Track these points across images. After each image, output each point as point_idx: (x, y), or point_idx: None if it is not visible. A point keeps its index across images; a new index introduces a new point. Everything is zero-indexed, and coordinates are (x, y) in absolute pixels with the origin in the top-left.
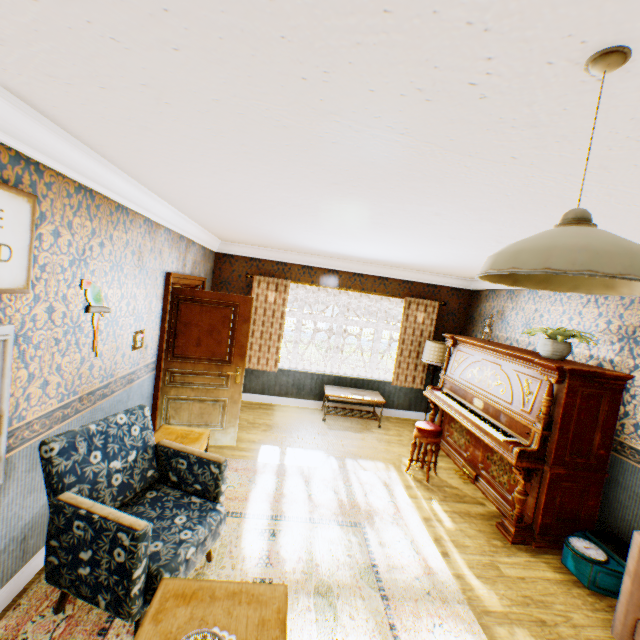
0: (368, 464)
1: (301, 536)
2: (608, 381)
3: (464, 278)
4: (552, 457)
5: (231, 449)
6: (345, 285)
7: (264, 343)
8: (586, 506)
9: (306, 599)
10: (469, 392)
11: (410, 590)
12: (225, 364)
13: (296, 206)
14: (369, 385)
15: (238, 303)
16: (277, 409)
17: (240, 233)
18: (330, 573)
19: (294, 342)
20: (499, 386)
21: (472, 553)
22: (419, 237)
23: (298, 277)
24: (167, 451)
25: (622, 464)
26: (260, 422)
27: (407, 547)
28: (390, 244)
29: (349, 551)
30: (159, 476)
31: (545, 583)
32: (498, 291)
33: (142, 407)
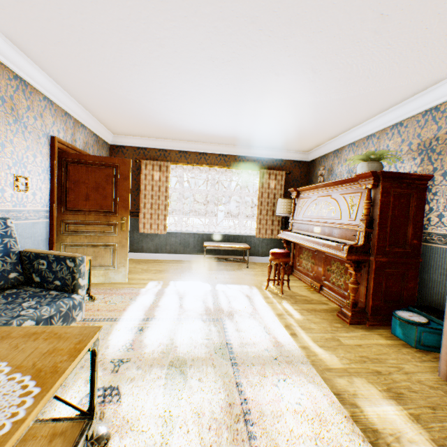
0: (235, 287)
1: (167, 330)
2: (414, 182)
3: (302, 152)
4: (375, 249)
5: (122, 284)
6: (213, 164)
7: (154, 212)
8: (407, 288)
9: (159, 371)
10: (310, 224)
11: (259, 358)
12: (112, 215)
13: (136, 40)
14: (239, 239)
15: (118, 164)
16: (168, 262)
17: (119, 115)
18: (187, 352)
19: (178, 211)
20: (331, 210)
21: (317, 332)
22: (251, 80)
23: (176, 160)
24: (29, 255)
25: (432, 250)
26: (152, 269)
27: (260, 331)
28: (234, 102)
29: (208, 337)
30: (25, 280)
31: (379, 347)
32: (327, 154)
33: (4, 218)
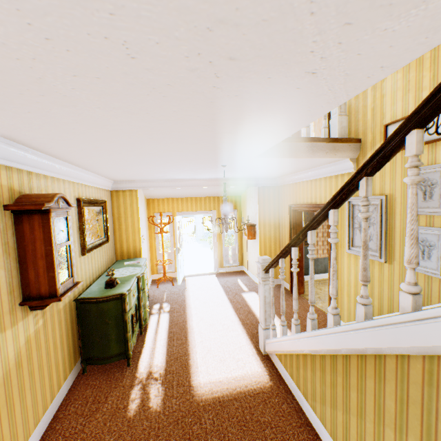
0: None
1: None
2: None
3: None
4: None
5: None
6: None
7: (324, 239)
8: None
9: None
10: None
11: None
12: None
13: None
14: None
15: None
16: None
17: None
18: None
19: None
20: None
21: None
22: None
23: None
24: None
25: None
26: None
27: None
28: None
29: None
30: None
31: None
32: None
33: None
